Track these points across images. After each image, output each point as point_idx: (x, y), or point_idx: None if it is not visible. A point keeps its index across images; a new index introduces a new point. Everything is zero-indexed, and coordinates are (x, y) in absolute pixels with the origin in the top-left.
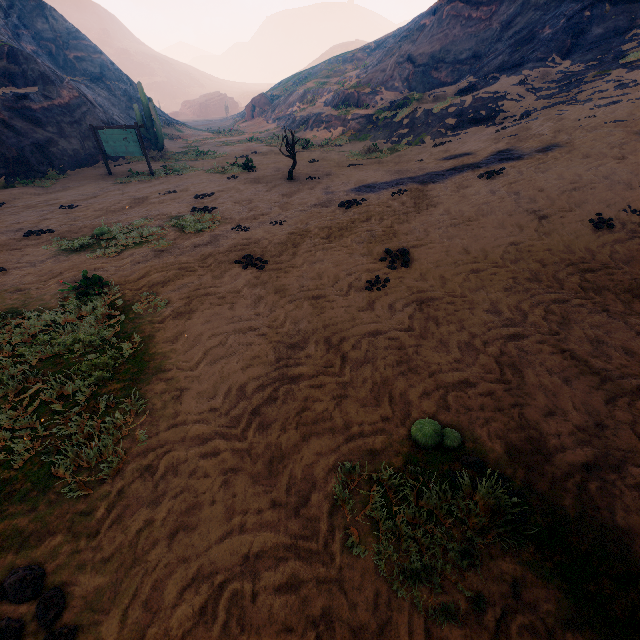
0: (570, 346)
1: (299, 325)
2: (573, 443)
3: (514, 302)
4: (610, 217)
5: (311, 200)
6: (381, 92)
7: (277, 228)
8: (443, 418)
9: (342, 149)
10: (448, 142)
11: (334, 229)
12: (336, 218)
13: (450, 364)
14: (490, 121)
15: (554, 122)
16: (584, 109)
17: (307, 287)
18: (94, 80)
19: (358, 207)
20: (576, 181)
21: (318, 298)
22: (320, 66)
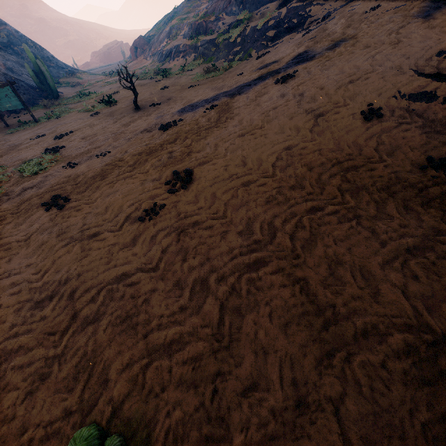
0: (305, 273)
1: (57, 275)
2: (260, 443)
3: (269, 218)
4: (380, 106)
5: (142, 126)
6: (223, 18)
7: (98, 161)
8: (129, 407)
9: (192, 73)
10: (267, 53)
11: (143, 155)
12: (151, 142)
13: (173, 315)
14: (300, 27)
15: (346, 18)
16: (371, 0)
17: (88, 225)
18: (3, 48)
19: (174, 128)
20: (354, 73)
21: (92, 237)
22: (182, 4)
